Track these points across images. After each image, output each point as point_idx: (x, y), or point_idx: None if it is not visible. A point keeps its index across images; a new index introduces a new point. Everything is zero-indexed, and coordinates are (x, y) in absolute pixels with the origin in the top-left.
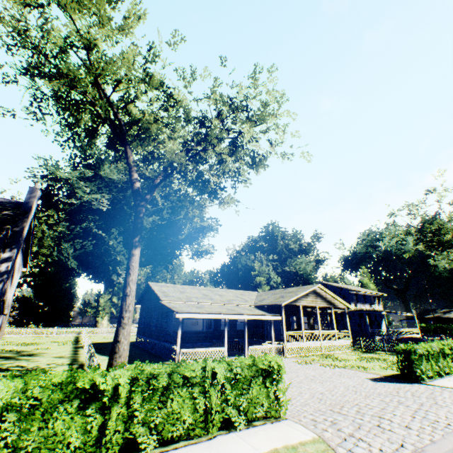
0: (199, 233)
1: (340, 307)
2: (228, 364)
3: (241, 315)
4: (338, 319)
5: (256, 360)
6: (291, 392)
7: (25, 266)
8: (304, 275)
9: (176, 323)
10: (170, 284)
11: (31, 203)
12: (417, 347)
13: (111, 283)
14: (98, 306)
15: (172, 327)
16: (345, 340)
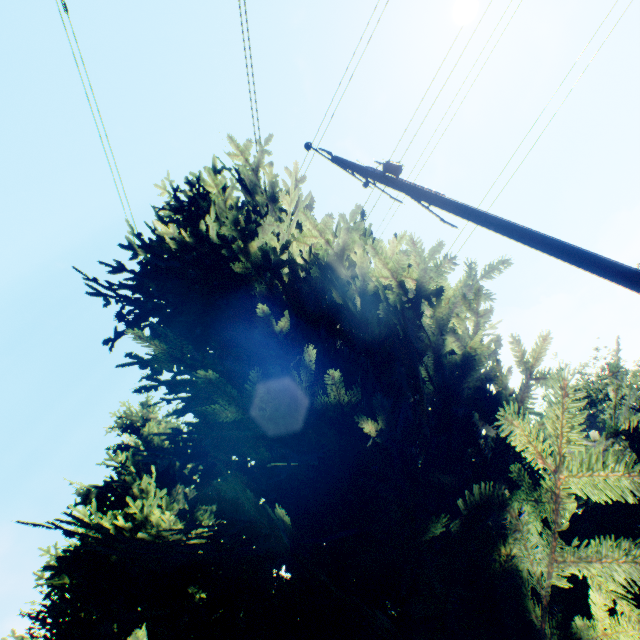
0: None
1: None
2: None
3: None
4: None
5: None
6: None
7: None
8: None
9: None
10: None
11: None
12: None
13: None
14: None
15: None
16: None
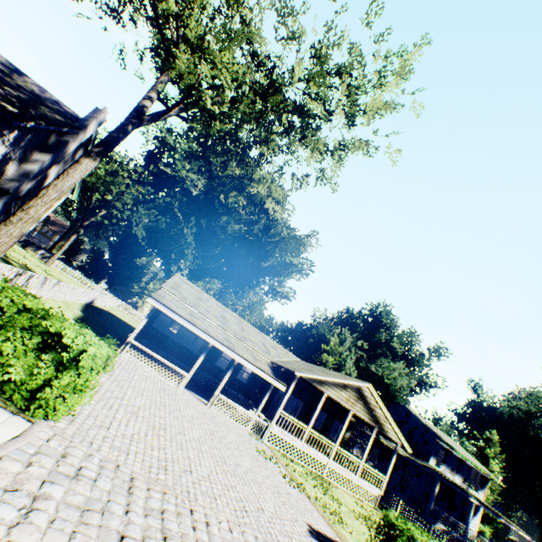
0: (283, 269)
1: (391, 437)
2: (3, 289)
3: (231, 350)
4: (397, 464)
5: (55, 317)
6: (151, 439)
7: (73, 193)
8: (391, 388)
9: (192, 339)
10: (198, 288)
11: (89, 122)
12: (421, 539)
13: (172, 275)
14: (146, 290)
15: (185, 341)
16: (370, 485)
